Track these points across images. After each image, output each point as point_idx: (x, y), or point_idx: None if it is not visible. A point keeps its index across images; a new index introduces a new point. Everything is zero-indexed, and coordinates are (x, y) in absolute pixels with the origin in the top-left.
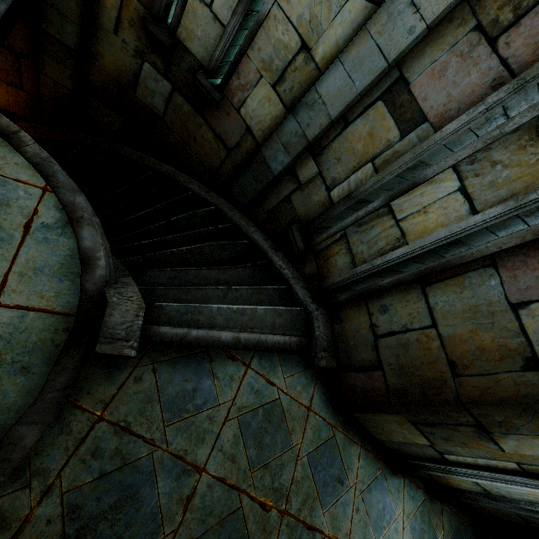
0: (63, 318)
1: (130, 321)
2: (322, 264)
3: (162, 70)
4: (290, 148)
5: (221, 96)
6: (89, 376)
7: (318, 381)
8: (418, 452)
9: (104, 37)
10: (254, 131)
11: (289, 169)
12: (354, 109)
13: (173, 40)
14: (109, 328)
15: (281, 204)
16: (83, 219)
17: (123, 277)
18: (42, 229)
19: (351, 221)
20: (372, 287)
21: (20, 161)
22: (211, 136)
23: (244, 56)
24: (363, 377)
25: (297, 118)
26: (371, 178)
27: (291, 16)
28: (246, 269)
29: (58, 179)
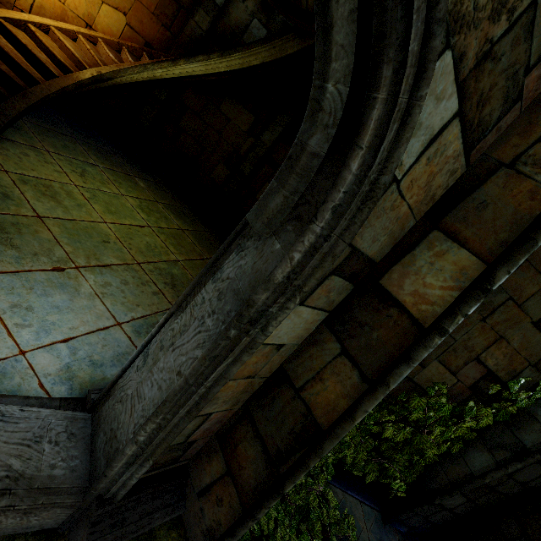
0: None
1: None
2: None
3: (264, 23)
4: None
5: None
6: None
7: None
8: None
9: (236, 4)
10: None
11: None
12: None
13: None
14: None
15: None
16: None
17: None
18: None
19: None
20: None
21: None
22: None
23: None
24: None
25: None
26: None
27: None
28: None
29: None
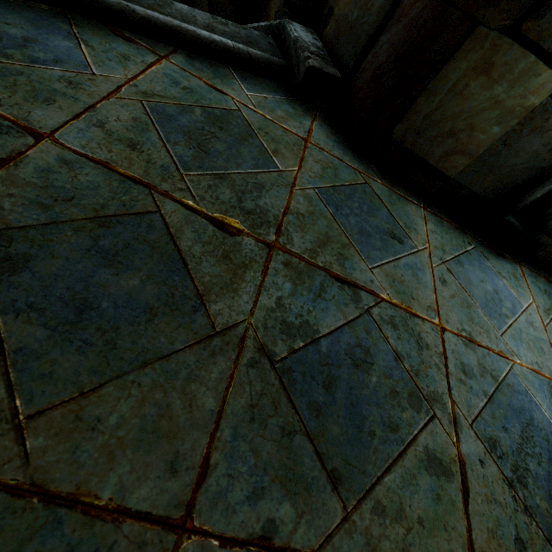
0: None
1: None
2: None
3: None
4: None
5: None
6: None
7: (319, 119)
8: (537, 158)
9: None
10: None
11: None
12: None
13: None
14: None
15: None
16: None
17: None
18: None
19: None
20: None
21: None
22: None
23: None
24: (387, 36)
25: None
26: None
27: None
28: None
29: None
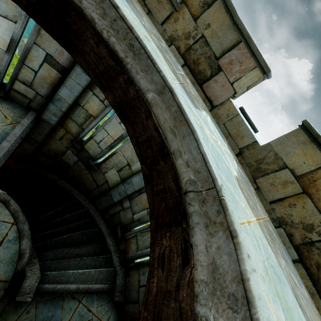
0: (4, 283)
1: (33, 284)
2: (127, 245)
3: (75, 153)
4: (121, 194)
5: (97, 168)
6: (8, 311)
7: (114, 308)
8: None
9: (54, 140)
10: (109, 183)
11: (120, 201)
12: (142, 189)
13: (82, 148)
14: (23, 289)
15: (116, 213)
16: (25, 235)
17: (34, 258)
18: (7, 242)
19: (138, 230)
20: (141, 262)
21: (7, 212)
22: (91, 178)
23: (108, 159)
24: (132, 307)
25: (124, 185)
26: (146, 215)
27: (125, 155)
28: (93, 246)
29: (19, 219)
